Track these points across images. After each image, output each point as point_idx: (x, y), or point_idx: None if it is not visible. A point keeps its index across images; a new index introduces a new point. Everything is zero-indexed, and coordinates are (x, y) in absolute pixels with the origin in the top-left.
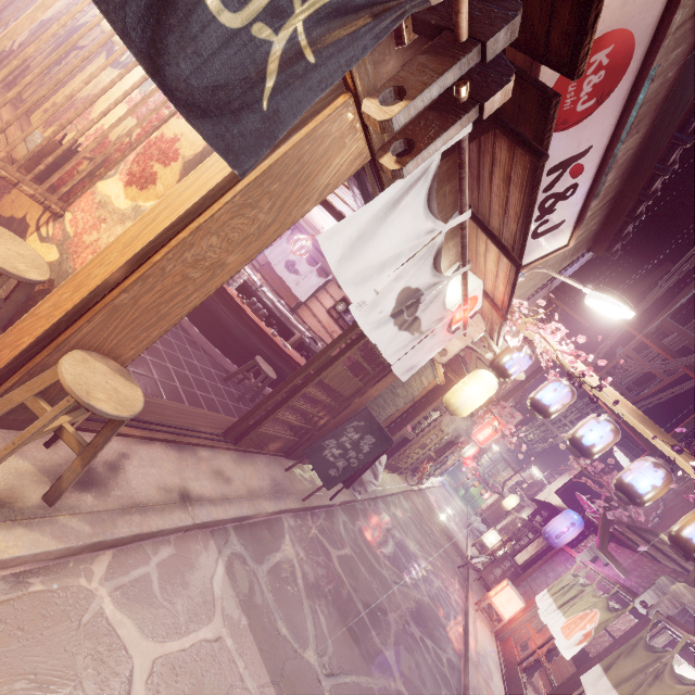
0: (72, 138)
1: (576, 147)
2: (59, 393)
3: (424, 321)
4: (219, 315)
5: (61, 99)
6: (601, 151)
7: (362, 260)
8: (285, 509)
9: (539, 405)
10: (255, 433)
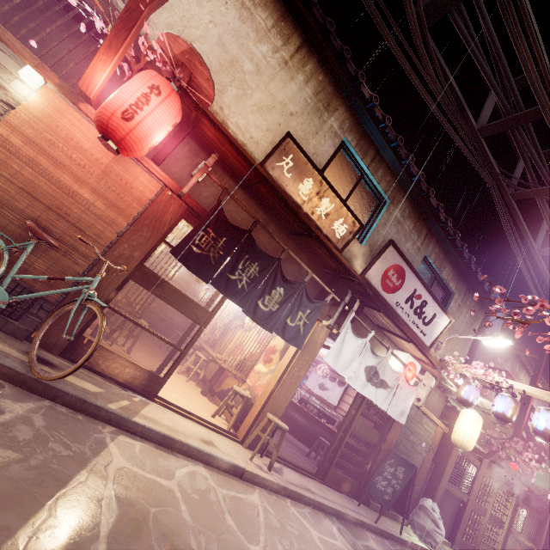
0: (248, 356)
1: (409, 291)
2: (263, 433)
3: (388, 381)
4: (294, 419)
5: (246, 347)
6: (422, 287)
7: (341, 361)
8: (363, 521)
9: (497, 414)
10: (331, 472)
